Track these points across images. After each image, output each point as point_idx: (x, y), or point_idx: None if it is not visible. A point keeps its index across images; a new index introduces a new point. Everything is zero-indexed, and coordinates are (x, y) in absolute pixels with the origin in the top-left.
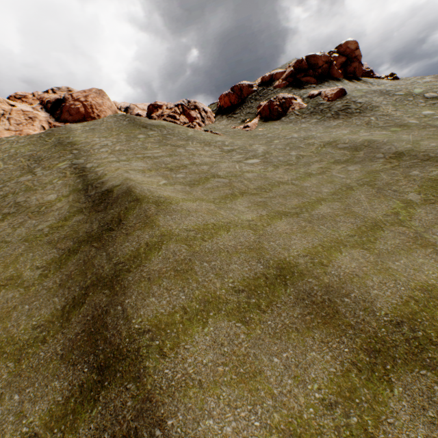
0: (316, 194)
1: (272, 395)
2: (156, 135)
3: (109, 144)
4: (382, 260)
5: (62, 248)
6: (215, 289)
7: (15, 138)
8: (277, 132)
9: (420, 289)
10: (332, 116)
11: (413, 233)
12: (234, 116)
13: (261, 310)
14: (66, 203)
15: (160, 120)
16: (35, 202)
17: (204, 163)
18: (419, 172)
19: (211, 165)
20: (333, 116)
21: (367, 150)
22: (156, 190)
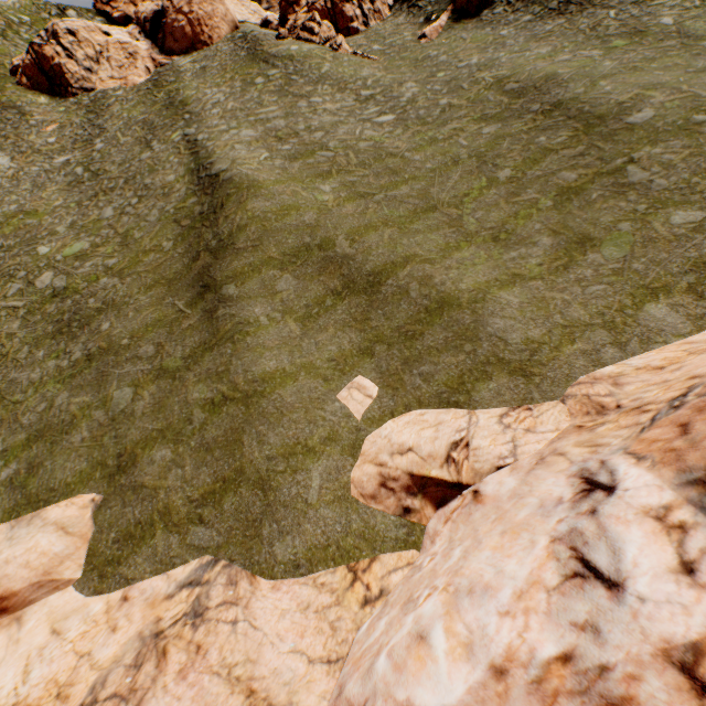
0: (415, 171)
1: (282, 301)
2: (278, 78)
3: (221, 99)
4: (402, 238)
5: (185, 226)
6: (271, 252)
7: (123, 93)
8: (458, 50)
9: (404, 257)
10: (558, 6)
11: (458, 215)
12: (419, 5)
13: (296, 266)
14: (184, 186)
15: (291, 40)
16: (160, 184)
17: (320, 128)
18: (546, 139)
19: (327, 131)
20: (559, 7)
21: (531, 96)
22: (252, 172)
